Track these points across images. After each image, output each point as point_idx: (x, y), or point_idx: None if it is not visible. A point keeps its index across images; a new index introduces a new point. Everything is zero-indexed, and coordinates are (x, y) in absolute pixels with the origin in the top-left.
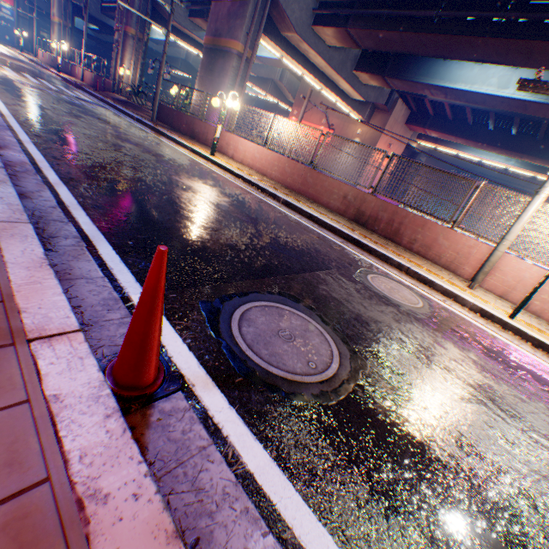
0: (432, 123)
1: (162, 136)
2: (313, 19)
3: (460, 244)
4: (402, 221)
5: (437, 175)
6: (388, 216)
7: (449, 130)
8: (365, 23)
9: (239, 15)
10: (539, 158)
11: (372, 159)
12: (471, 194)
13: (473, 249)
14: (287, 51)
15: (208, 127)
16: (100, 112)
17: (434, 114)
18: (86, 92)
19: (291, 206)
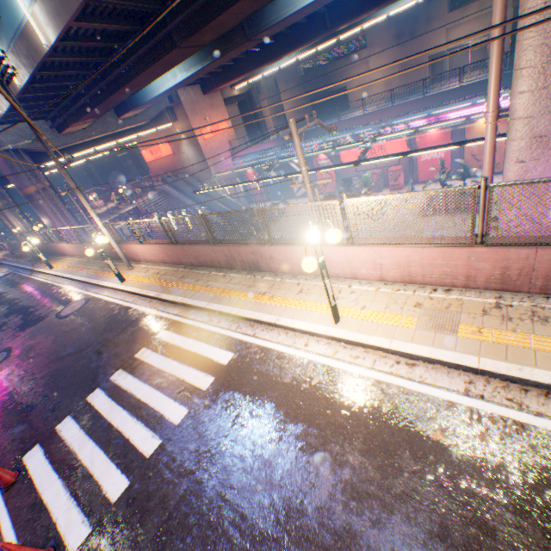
0: (216, 82)
1: (35, 272)
2: (57, 131)
3: (126, 249)
4: (114, 250)
5: (293, 81)
6: (111, 251)
7: (228, 78)
8: (73, 119)
9: (17, 175)
10: (284, 53)
11: (203, 141)
12: (325, 75)
13: (129, 249)
14: (67, 154)
15: (53, 246)
16: (2, 285)
17: (211, 74)
18: (5, 264)
19: (73, 279)
